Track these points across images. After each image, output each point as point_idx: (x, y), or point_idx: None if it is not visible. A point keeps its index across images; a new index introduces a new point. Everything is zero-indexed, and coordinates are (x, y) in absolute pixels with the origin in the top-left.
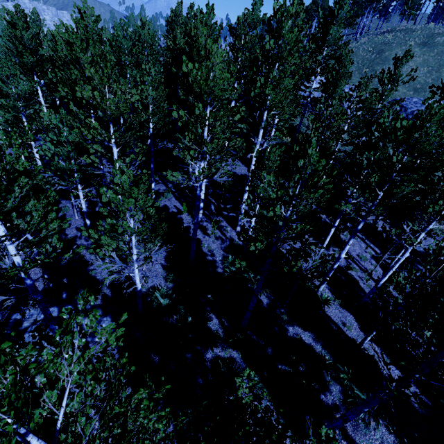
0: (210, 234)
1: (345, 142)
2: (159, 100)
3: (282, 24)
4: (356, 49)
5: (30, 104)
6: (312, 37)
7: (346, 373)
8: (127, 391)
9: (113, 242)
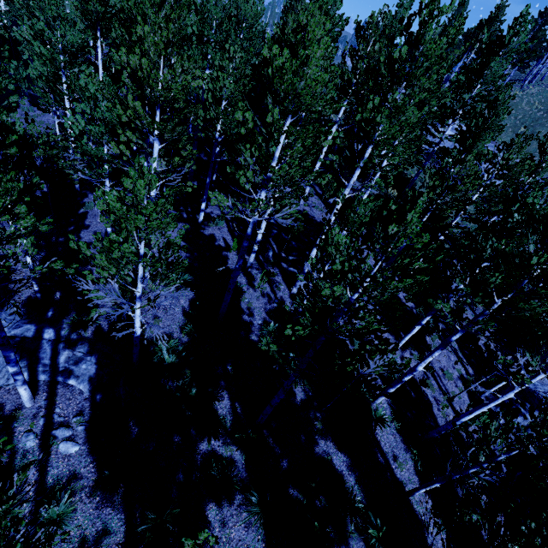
0: (256, 287)
1: (469, 216)
2: (237, 97)
3: (425, 26)
4: (518, 99)
5: (76, 62)
6: (465, 66)
7: (378, 528)
8: (84, 462)
9: (112, 266)
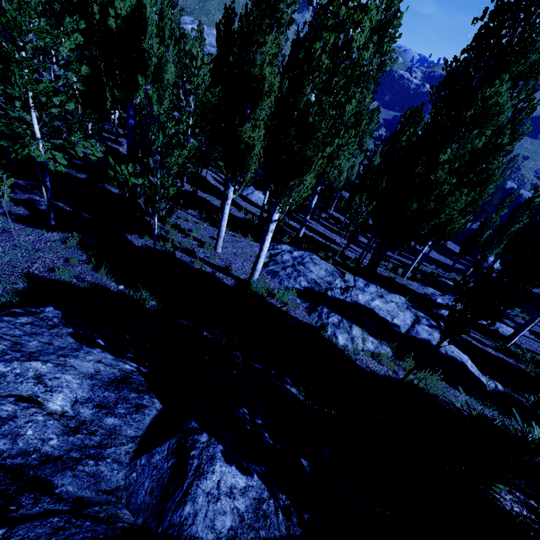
0: None
1: None
2: None
3: None
4: None
5: None
6: None
7: None
8: None
9: None
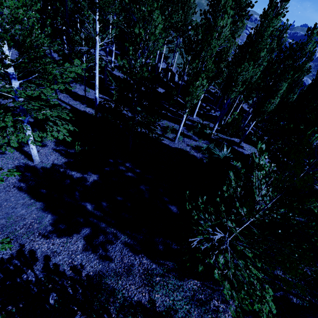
0: None
1: None
2: None
3: None
4: None
5: None
6: None
7: None
8: None
9: None
